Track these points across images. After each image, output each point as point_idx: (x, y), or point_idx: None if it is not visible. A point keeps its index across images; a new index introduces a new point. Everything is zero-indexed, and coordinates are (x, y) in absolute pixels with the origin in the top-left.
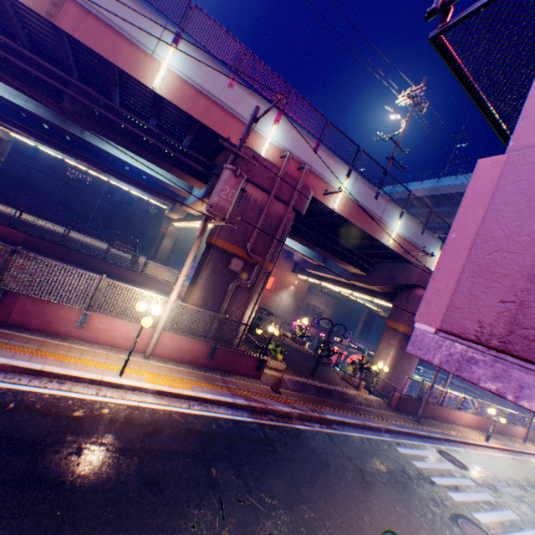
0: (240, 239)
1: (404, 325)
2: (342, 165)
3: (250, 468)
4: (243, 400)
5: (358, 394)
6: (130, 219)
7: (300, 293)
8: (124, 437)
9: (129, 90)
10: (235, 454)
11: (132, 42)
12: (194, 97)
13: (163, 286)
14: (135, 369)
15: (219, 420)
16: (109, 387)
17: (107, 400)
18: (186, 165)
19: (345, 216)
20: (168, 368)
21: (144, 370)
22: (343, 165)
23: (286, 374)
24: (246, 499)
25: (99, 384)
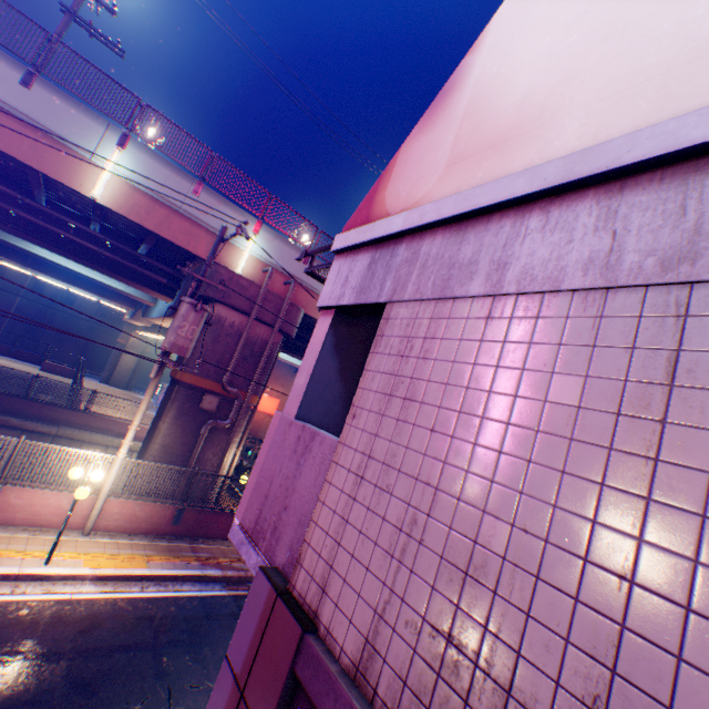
0: (214, 371)
1: None
2: None
3: (213, 649)
4: (217, 570)
5: None
6: (71, 324)
7: None
8: (50, 640)
9: (61, 191)
10: (196, 636)
11: (63, 143)
12: (149, 206)
13: (118, 426)
14: (69, 553)
15: (181, 600)
16: (31, 581)
17: (27, 598)
18: (145, 275)
19: None
20: (117, 543)
21: (81, 552)
22: None
23: None
24: (202, 683)
25: (15, 580)
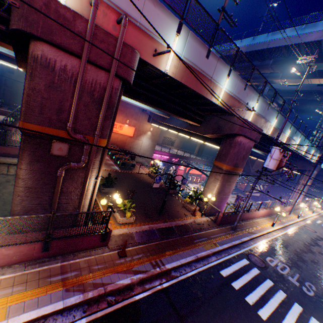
0: (56, 120)
1: (227, 165)
2: (171, 16)
3: None
4: (78, 296)
5: (193, 222)
6: (16, 86)
7: (155, 136)
8: None
9: None
10: None
11: None
12: None
13: None
14: None
15: None
16: None
17: None
18: None
19: (178, 79)
20: None
21: None
22: (173, 16)
23: (136, 225)
24: None
25: None
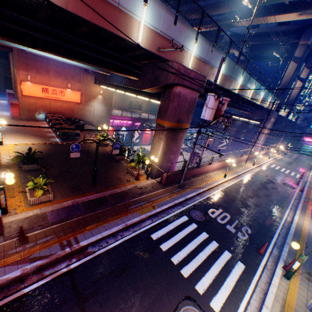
0: None
1: (168, 122)
2: None
3: None
4: None
5: (134, 187)
6: None
7: (109, 100)
8: None
9: None
10: None
11: None
12: None
13: None
14: None
15: None
16: None
17: None
18: None
19: (61, 5)
20: None
21: None
22: None
23: (55, 202)
24: None
25: None
